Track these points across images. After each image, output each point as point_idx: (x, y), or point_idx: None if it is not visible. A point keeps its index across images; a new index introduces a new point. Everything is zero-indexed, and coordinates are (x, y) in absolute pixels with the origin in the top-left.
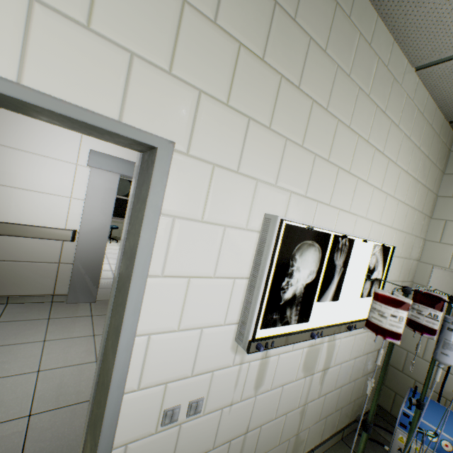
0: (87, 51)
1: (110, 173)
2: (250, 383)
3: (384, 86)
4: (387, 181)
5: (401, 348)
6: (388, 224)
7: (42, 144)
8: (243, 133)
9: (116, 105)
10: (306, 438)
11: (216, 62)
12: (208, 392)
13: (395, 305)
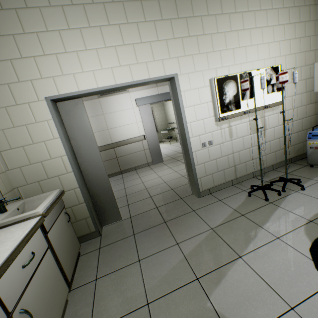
0: (155, 65)
1: (146, 105)
2: (227, 136)
3: (242, 1)
4: (265, 37)
5: None
6: (276, 56)
7: (120, 106)
8: (192, 60)
9: (163, 72)
10: (266, 160)
11: (178, 47)
12: (213, 139)
13: (245, 82)
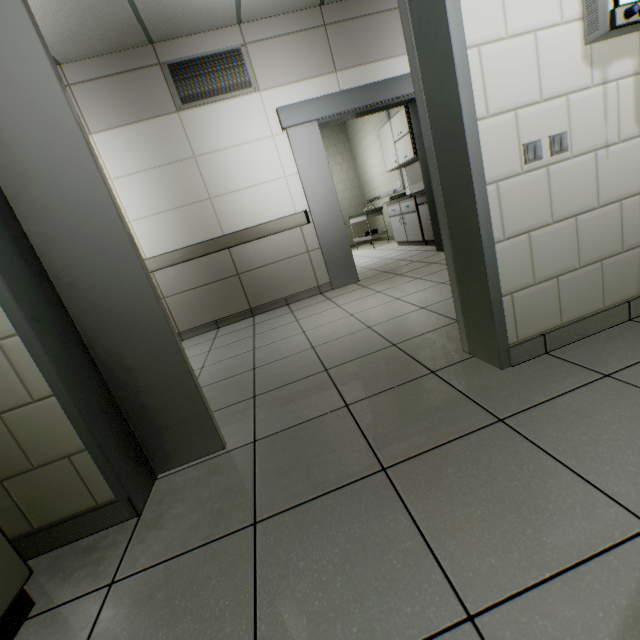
0: None
1: (307, 126)
2: (627, 116)
3: None
4: None
5: None
6: None
7: (236, 131)
8: None
9: None
10: None
11: None
12: (568, 126)
13: None
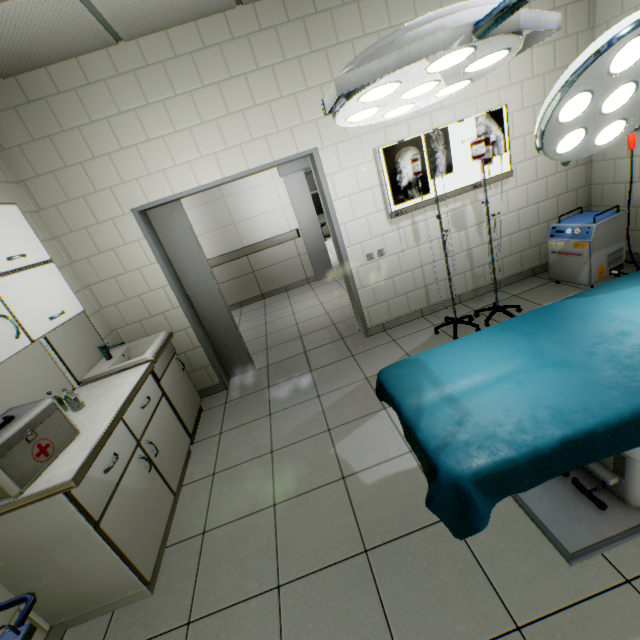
0: (281, 139)
1: (296, 174)
2: (410, 240)
3: None
4: None
5: (596, 185)
6: (502, 86)
7: (250, 179)
8: None
9: (295, 149)
10: (483, 274)
11: (316, 103)
12: (385, 246)
13: (415, 161)
